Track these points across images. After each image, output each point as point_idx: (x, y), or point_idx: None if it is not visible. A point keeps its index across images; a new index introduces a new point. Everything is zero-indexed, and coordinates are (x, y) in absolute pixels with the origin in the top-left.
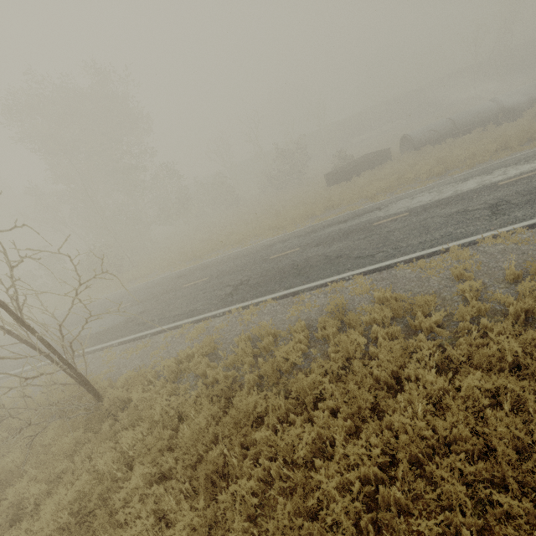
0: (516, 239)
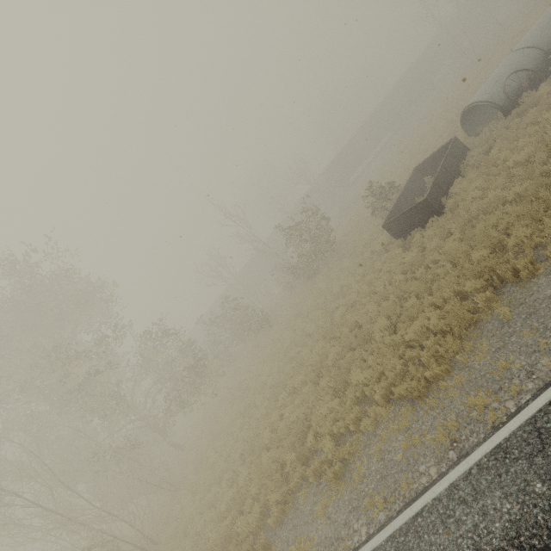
0: None
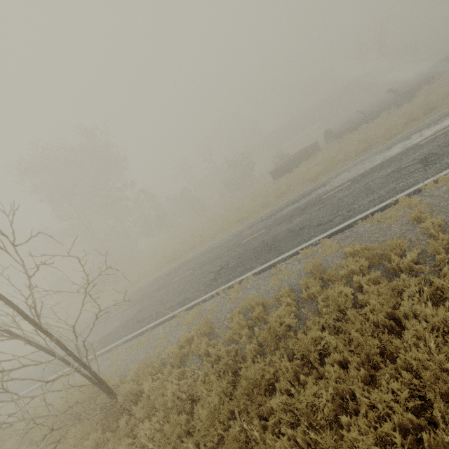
0: None
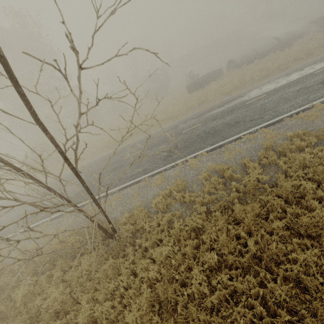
0: None
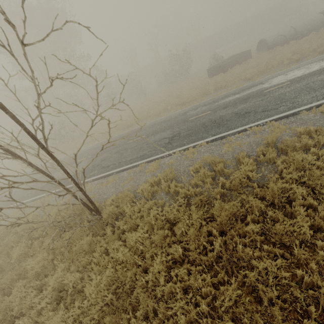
0: None
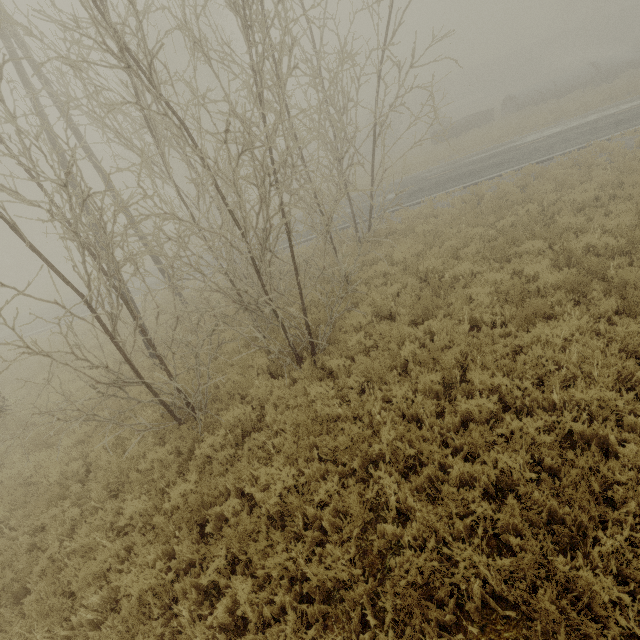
0: (637, 132)
